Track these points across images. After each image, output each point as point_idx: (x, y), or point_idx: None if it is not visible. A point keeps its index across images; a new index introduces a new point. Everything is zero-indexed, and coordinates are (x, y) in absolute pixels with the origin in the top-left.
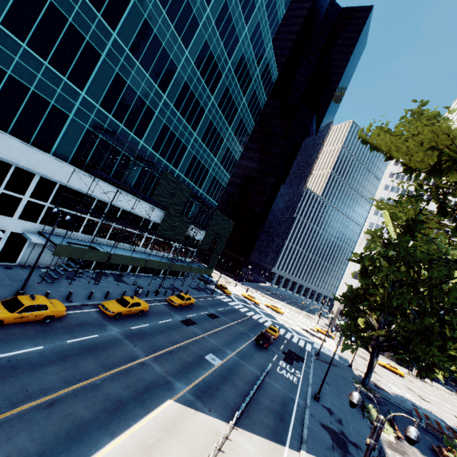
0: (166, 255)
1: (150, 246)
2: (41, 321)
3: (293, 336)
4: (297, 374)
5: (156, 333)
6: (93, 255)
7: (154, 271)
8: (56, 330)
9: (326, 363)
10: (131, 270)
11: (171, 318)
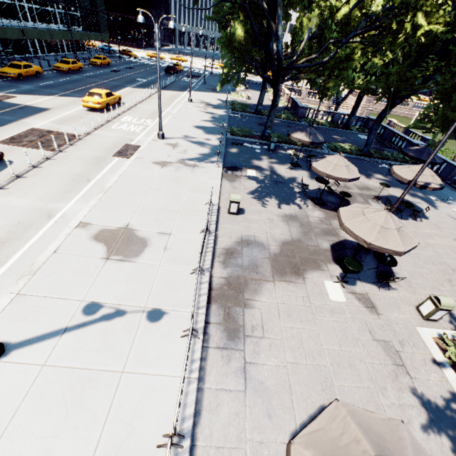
0: (57, 27)
1: (38, 19)
2: (36, 76)
3: (195, 70)
4: (195, 81)
5: (100, 76)
6: (11, 33)
7: (59, 50)
8: (48, 79)
9: (217, 76)
10: (41, 52)
11: (102, 71)
